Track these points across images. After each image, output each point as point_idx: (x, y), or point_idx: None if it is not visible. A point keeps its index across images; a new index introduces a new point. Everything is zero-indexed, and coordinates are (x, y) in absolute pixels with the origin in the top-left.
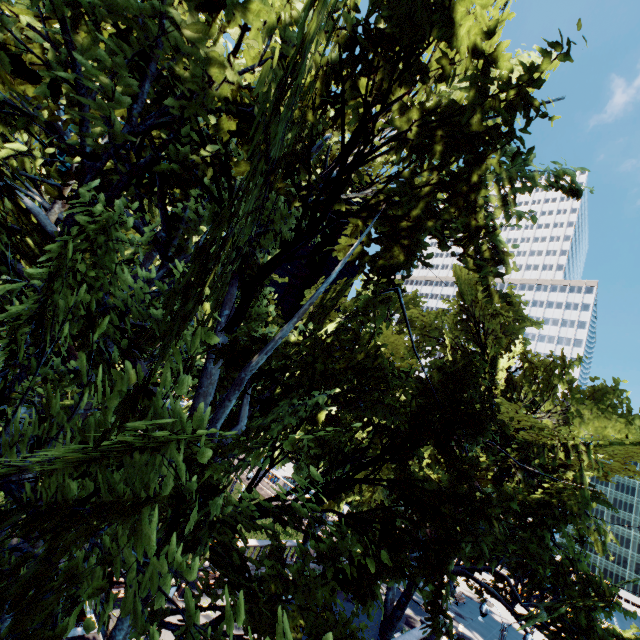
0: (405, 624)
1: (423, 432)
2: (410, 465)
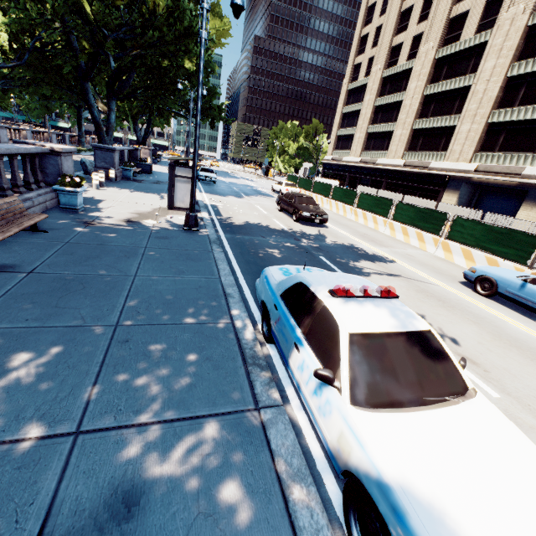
0: None
1: None
2: None
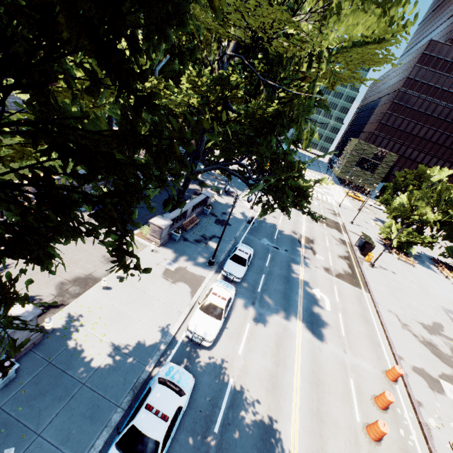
0: (194, 195)
1: (56, 15)
2: (48, 87)
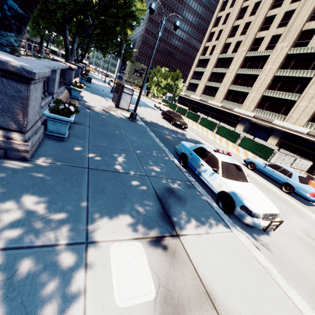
0: None
1: None
2: None
